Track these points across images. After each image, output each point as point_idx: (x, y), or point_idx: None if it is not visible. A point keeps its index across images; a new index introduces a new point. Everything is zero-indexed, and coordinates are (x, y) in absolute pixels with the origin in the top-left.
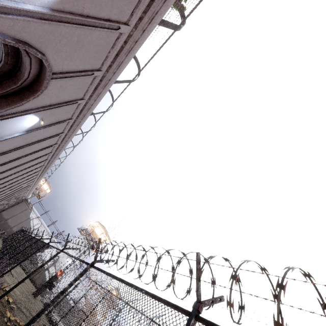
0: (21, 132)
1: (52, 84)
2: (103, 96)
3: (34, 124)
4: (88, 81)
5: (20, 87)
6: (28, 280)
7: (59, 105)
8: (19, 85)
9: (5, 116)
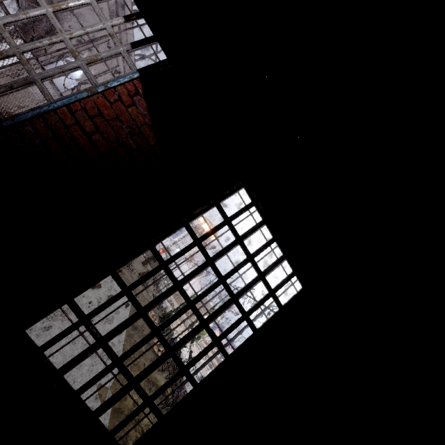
0: (76, 83)
1: (68, 16)
2: (130, 25)
3: (83, 73)
4: (104, 7)
5: (48, 26)
6: (143, 258)
7: (91, 44)
8: (46, 24)
9: (49, 60)
